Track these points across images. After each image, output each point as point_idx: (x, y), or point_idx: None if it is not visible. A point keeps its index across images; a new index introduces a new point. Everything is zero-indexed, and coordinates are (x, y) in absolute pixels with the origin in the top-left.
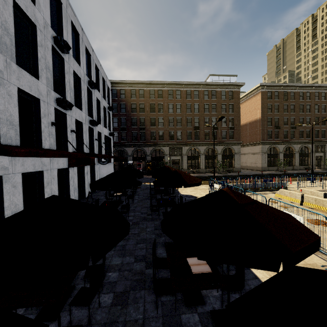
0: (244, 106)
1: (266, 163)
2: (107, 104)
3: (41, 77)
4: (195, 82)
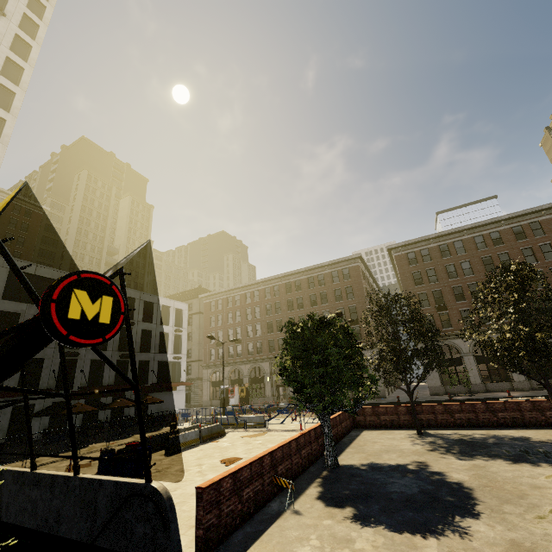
0: None
1: (437, 379)
2: (174, 327)
3: (50, 345)
4: (292, 271)
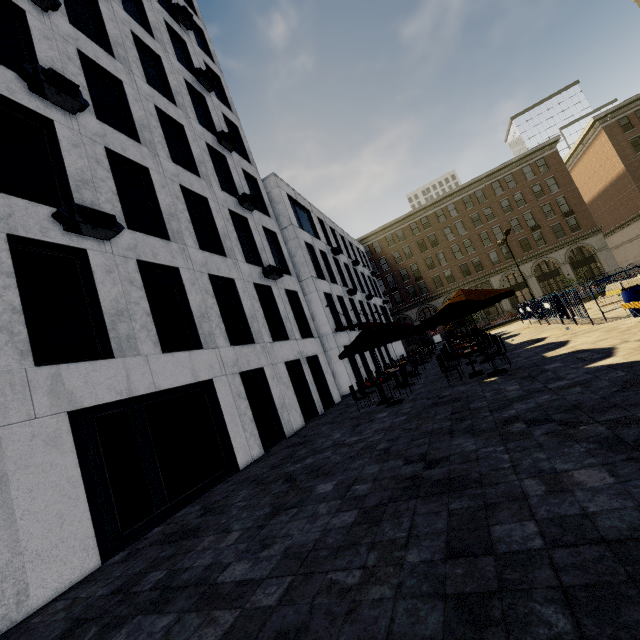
0: (586, 160)
1: None
2: (368, 271)
3: (338, 282)
4: (470, 181)
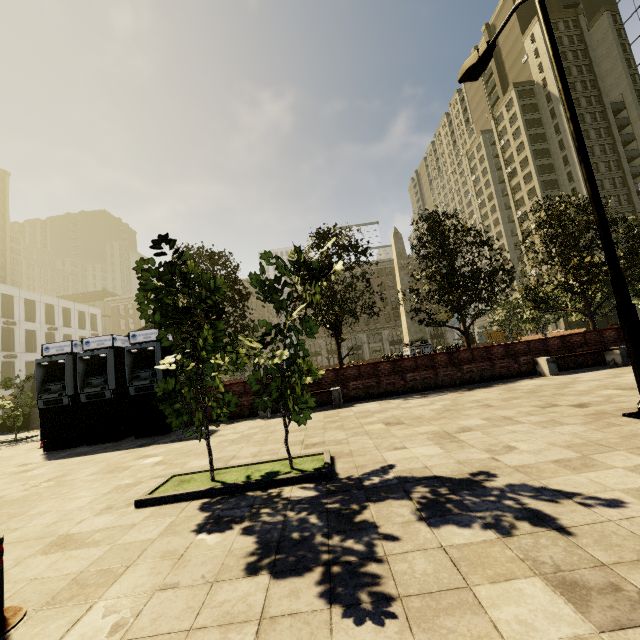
0: None
1: None
2: (90, 331)
3: None
4: None
